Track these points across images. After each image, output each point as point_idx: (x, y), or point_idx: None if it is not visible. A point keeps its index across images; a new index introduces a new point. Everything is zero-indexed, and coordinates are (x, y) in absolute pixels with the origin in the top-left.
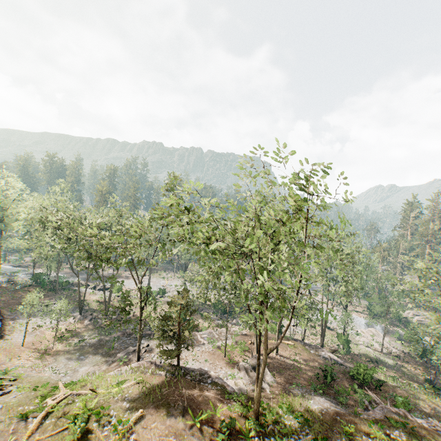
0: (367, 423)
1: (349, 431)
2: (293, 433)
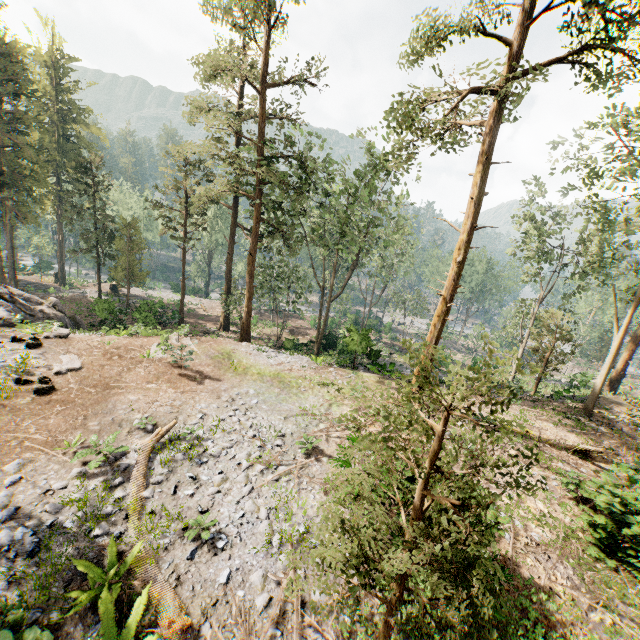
0: None
1: None
2: None
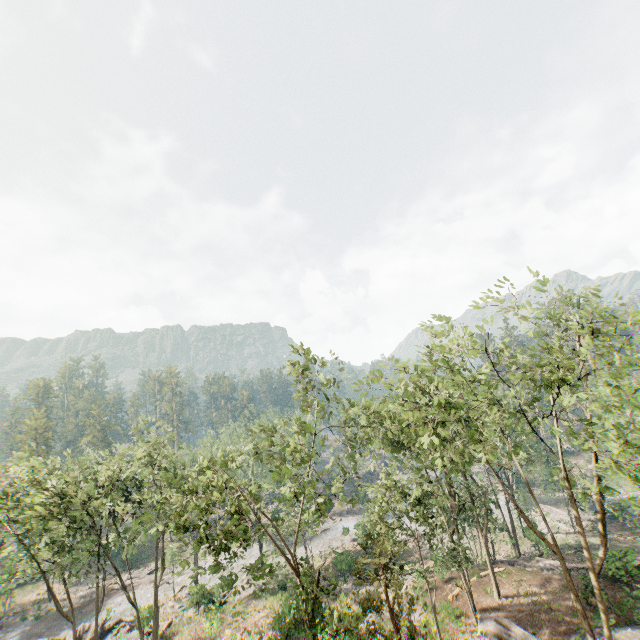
0: None
1: None
2: None
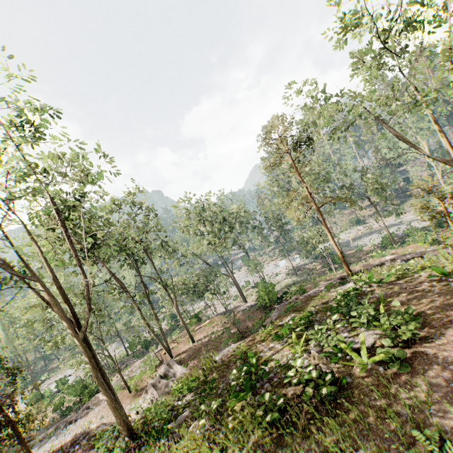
0: (260, 331)
1: (243, 352)
2: (183, 409)
